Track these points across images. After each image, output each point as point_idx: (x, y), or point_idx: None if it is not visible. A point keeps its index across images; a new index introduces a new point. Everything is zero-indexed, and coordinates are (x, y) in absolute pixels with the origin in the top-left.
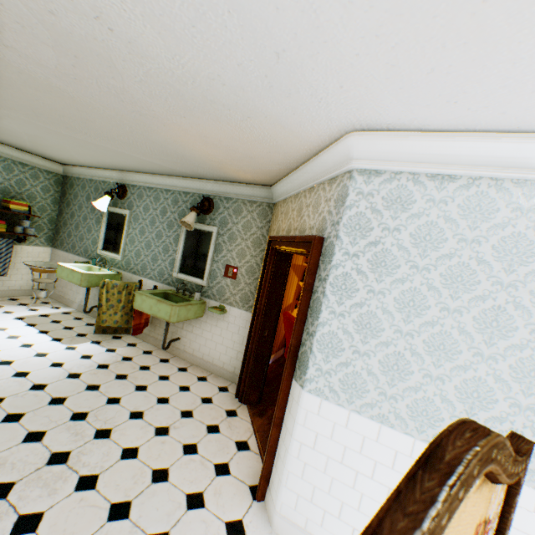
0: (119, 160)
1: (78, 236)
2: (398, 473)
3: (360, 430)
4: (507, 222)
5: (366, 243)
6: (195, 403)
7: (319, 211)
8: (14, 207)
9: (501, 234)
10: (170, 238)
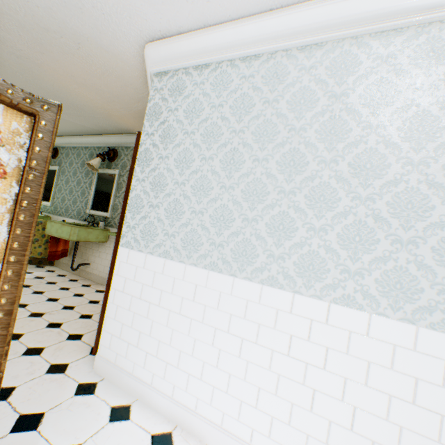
0: None
1: None
2: (176, 296)
3: (153, 267)
4: (238, 88)
5: (159, 124)
6: (81, 302)
7: None
8: None
9: (235, 97)
10: (86, 184)
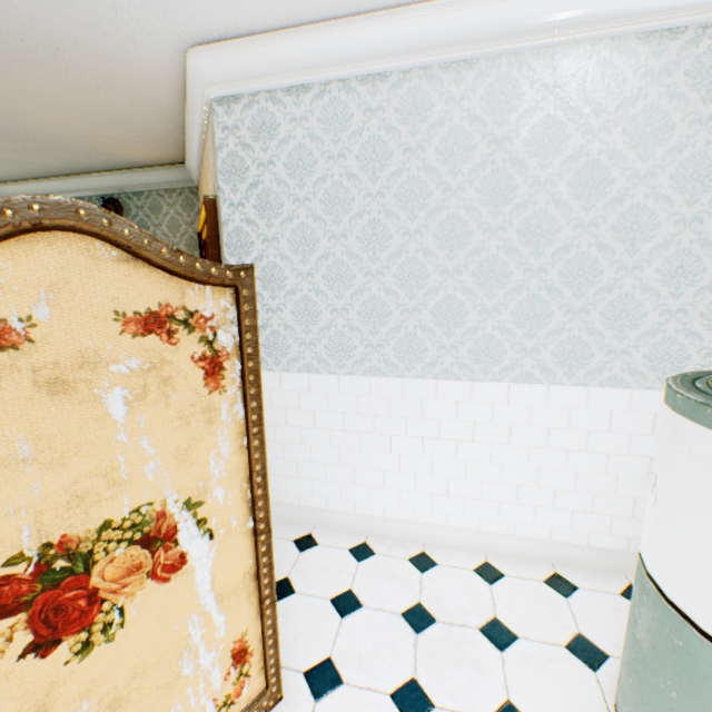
0: None
1: None
2: (334, 413)
3: (294, 387)
4: (363, 128)
5: (248, 187)
6: None
7: (211, 169)
8: None
9: (361, 142)
10: None
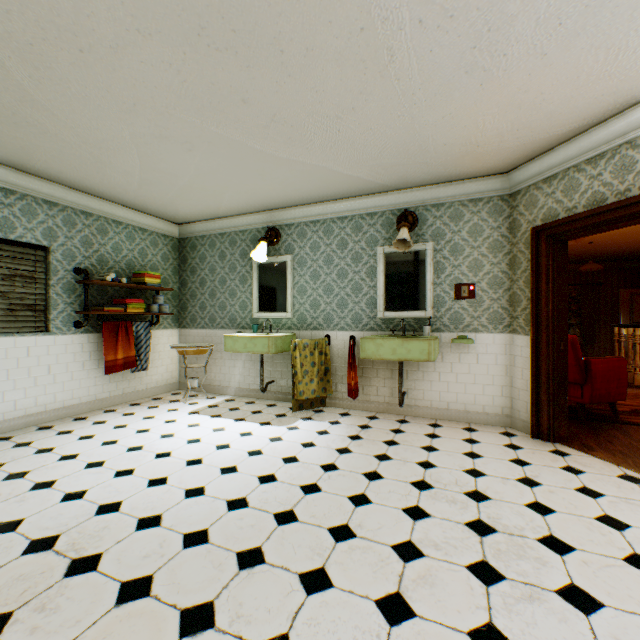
0: (292, 189)
1: (217, 305)
2: None
3: None
4: None
5: None
6: (507, 451)
7: None
8: (148, 281)
9: None
10: (359, 274)
